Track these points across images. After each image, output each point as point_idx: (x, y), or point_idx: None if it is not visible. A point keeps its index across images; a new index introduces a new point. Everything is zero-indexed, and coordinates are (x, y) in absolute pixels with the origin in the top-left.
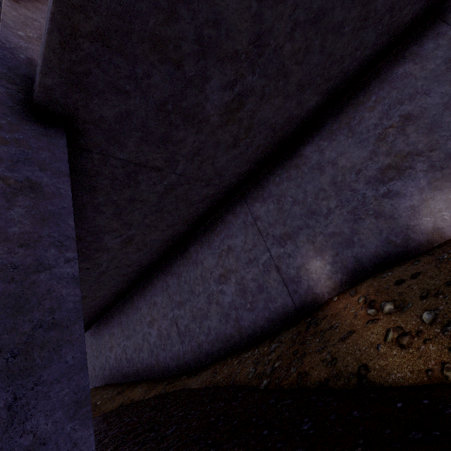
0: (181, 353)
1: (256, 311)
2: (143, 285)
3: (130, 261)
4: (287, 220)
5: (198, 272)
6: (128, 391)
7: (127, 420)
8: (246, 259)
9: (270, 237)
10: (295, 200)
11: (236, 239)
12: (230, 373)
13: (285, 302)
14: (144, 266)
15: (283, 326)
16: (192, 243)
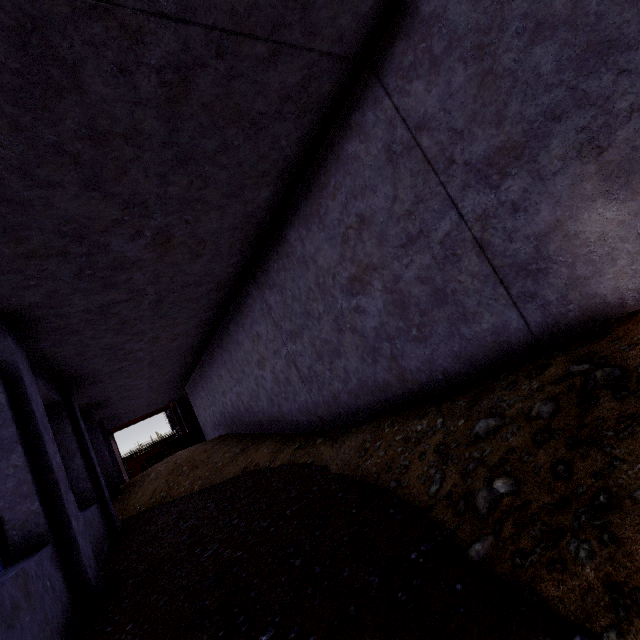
0: (310, 405)
1: (432, 343)
2: (236, 309)
3: (192, 276)
4: (508, 103)
5: (310, 278)
6: (252, 450)
7: (234, 521)
8: (402, 237)
9: (459, 168)
10: (539, 23)
11: (373, 197)
12: (390, 462)
13: (502, 322)
14: (224, 281)
15: (496, 370)
16: (290, 224)
